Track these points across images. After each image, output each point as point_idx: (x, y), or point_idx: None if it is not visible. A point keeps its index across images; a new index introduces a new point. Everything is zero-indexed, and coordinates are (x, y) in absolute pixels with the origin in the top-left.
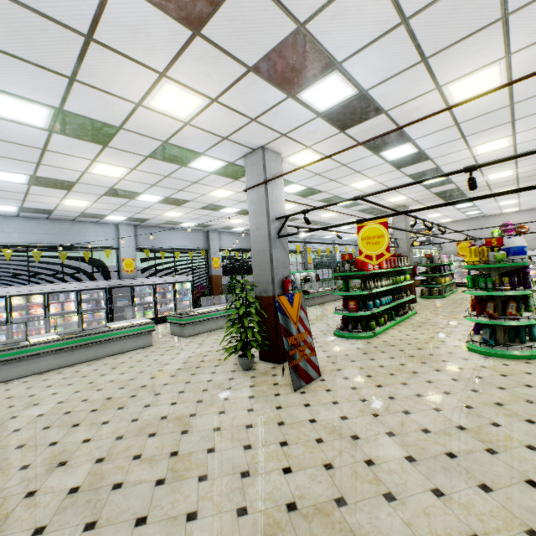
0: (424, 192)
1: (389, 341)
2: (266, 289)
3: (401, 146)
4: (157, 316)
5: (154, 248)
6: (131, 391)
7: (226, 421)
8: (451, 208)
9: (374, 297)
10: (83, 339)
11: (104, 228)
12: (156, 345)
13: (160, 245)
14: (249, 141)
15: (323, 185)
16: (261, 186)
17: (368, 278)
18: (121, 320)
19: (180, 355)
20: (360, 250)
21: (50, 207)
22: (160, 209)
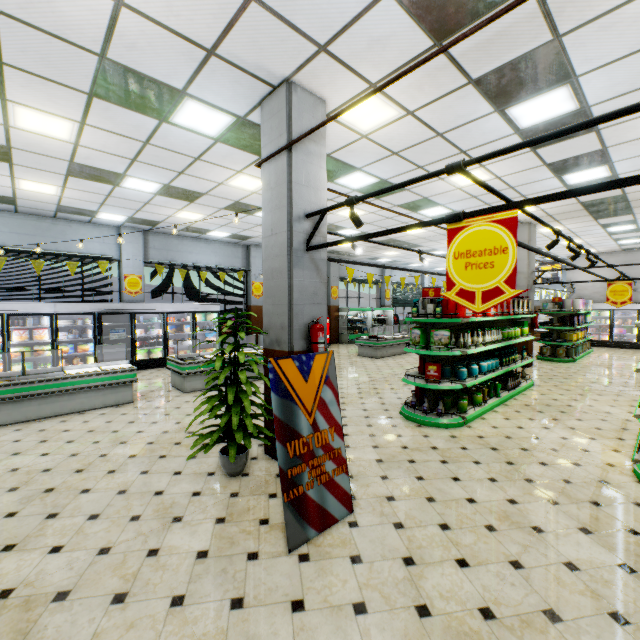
0: (566, 200)
1: (489, 437)
2: (280, 338)
3: (549, 94)
4: (167, 355)
5: (171, 263)
6: (18, 500)
7: (107, 636)
8: (601, 231)
9: (470, 359)
10: (15, 389)
11: (100, 231)
12: (137, 402)
13: (180, 261)
14: (258, 62)
15: (405, 176)
16: (282, 154)
17: (463, 328)
18: (117, 357)
19: (155, 426)
20: (450, 280)
21: (6, 192)
22: (167, 206)
